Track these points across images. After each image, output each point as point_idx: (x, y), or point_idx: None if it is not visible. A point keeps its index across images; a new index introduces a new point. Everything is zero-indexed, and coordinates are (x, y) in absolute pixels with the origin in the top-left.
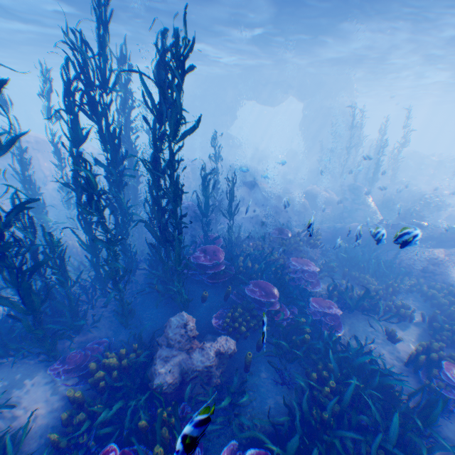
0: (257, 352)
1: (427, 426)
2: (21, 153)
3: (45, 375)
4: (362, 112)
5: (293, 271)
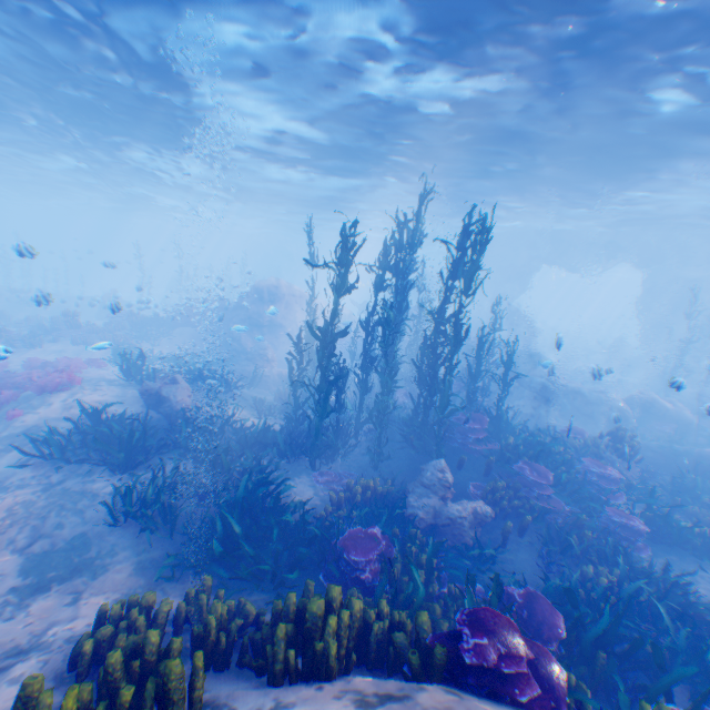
0: (516, 536)
1: None
2: (309, 299)
3: (308, 479)
4: None
5: (583, 473)
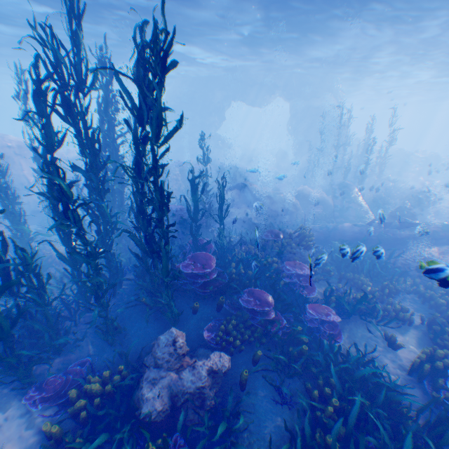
0: (253, 367)
1: (440, 448)
2: None
3: (20, 405)
4: (349, 111)
5: (288, 276)
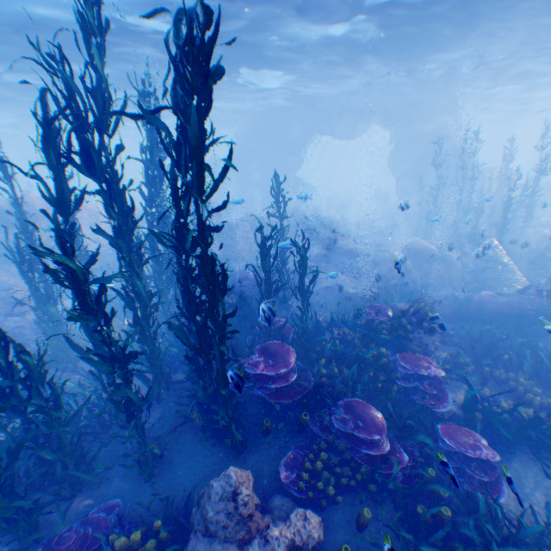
0: (357, 533)
1: None
2: (24, 225)
3: None
4: (476, 134)
5: (404, 377)
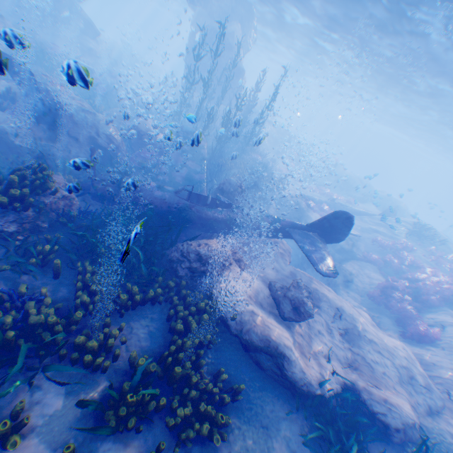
0: None
1: None
2: None
3: None
4: (239, 46)
5: None
